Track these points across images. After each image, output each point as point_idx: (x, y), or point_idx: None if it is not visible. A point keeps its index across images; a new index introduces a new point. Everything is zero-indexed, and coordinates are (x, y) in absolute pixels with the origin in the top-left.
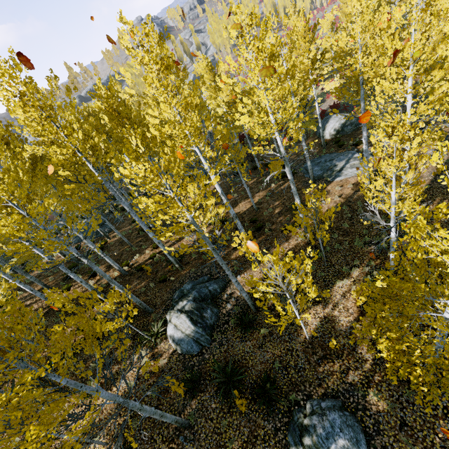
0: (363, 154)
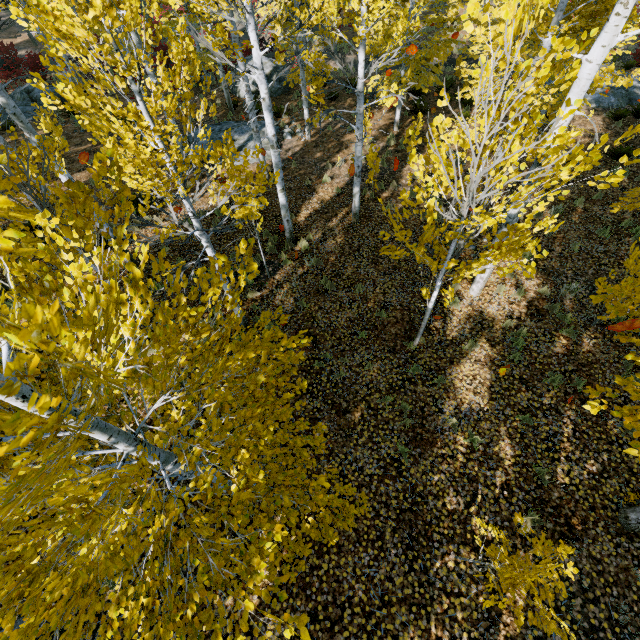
0: (281, 132)
